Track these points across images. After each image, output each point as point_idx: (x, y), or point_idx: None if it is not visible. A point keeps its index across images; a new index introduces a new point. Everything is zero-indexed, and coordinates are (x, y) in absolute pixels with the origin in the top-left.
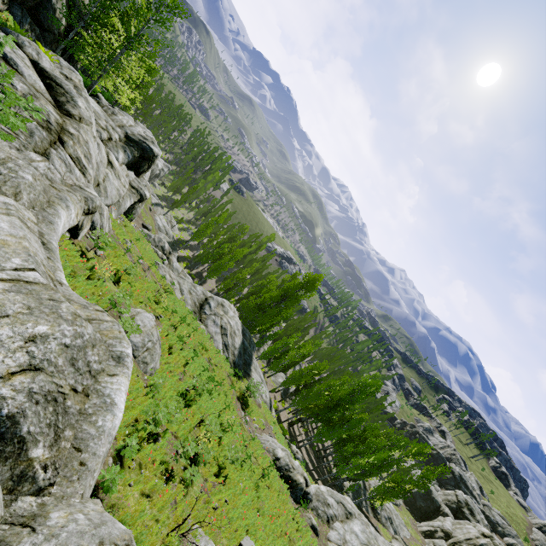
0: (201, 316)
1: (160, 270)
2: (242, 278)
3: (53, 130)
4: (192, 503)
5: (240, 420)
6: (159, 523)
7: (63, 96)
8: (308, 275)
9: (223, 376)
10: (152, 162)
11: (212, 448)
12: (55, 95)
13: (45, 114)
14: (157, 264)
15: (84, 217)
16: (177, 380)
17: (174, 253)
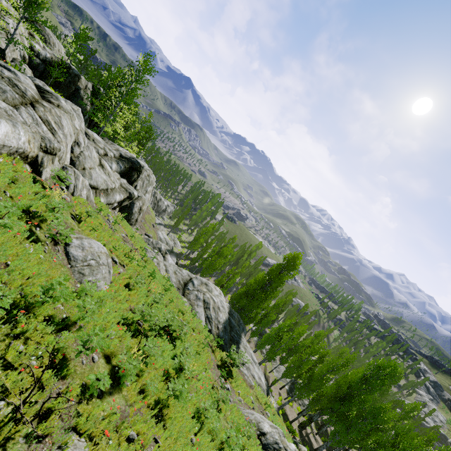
0: (184, 291)
1: (148, 254)
2: (233, 275)
3: (27, 98)
4: (87, 413)
5: (212, 379)
6: (2, 400)
7: (50, 96)
8: (287, 256)
9: (201, 341)
10: (140, 172)
11: (136, 358)
12: (44, 95)
13: (23, 90)
14: (145, 249)
15: (44, 154)
16: (127, 310)
17: (173, 258)
